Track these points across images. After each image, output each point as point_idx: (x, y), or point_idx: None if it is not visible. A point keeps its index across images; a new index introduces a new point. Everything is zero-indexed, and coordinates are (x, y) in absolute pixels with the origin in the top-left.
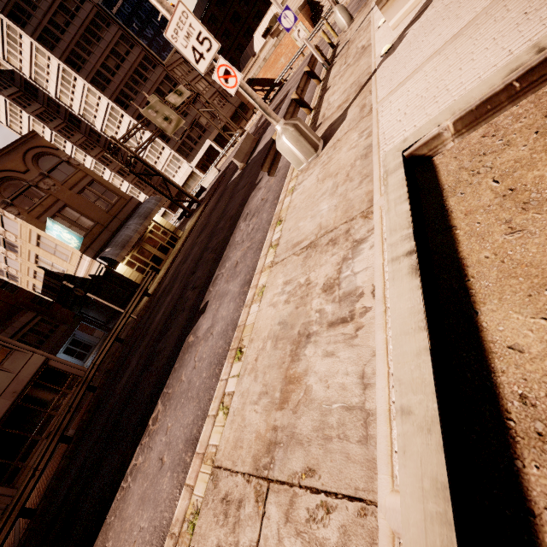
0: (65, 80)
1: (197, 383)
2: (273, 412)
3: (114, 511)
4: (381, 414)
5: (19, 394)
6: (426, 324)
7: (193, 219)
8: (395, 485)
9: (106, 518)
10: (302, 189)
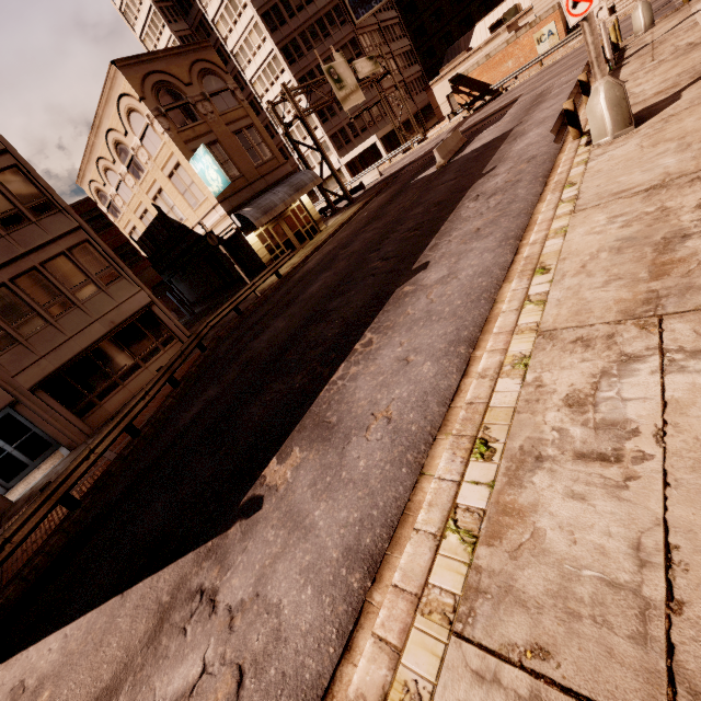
0: (232, 4)
1: (448, 309)
2: (641, 285)
3: (325, 402)
4: None
5: (116, 326)
6: None
7: (343, 215)
8: None
9: (309, 409)
10: (607, 157)
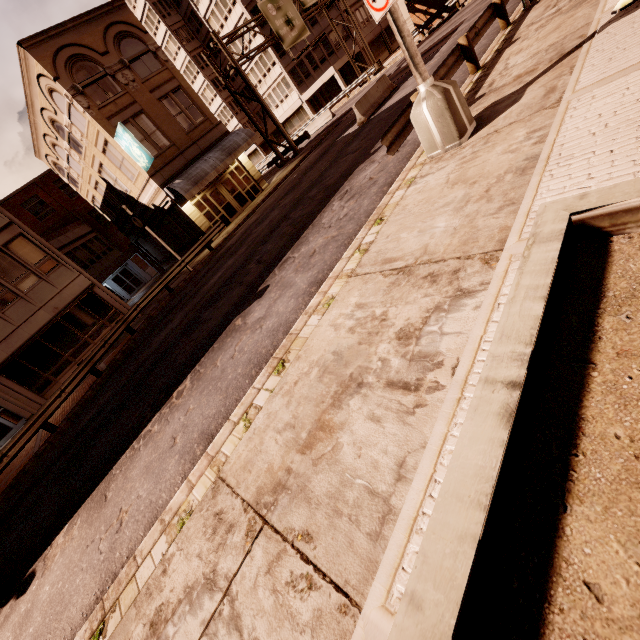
0: None
1: (230, 376)
2: (293, 451)
3: (121, 466)
4: (404, 519)
5: (60, 311)
6: (489, 503)
7: (284, 171)
8: (387, 603)
9: (112, 468)
10: (422, 185)
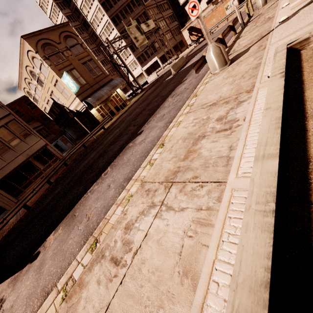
0: None
1: (133, 159)
2: (178, 162)
3: (80, 204)
4: (237, 157)
5: (29, 156)
6: (283, 88)
7: (137, 97)
8: (237, 176)
9: (74, 206)
10: (212, 82)
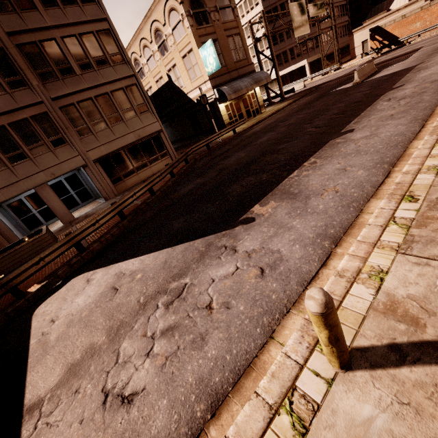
0: None
1: (372, 149)
2: None
3: (287, 185)
4: None
5: (140, 138)
6: None
7: (278, 106)
8: None
9: (276, 187)
10: None
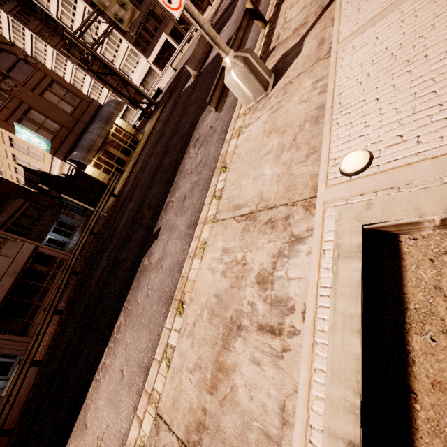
0: None
1: (149, 313)
2: (204, 392)
3: (91, 396)
4: None
5: (18, 273)
6: None
7: (151, 123)
8: None
9: (86, 398)
10: (248, 135)
